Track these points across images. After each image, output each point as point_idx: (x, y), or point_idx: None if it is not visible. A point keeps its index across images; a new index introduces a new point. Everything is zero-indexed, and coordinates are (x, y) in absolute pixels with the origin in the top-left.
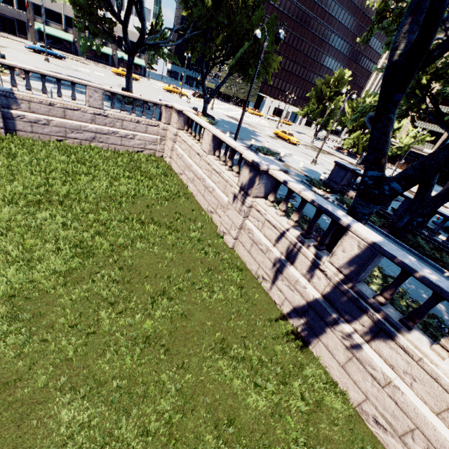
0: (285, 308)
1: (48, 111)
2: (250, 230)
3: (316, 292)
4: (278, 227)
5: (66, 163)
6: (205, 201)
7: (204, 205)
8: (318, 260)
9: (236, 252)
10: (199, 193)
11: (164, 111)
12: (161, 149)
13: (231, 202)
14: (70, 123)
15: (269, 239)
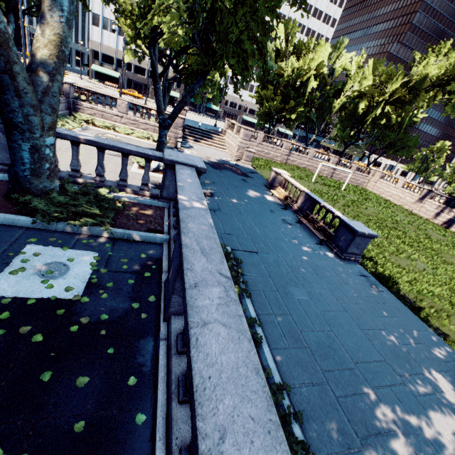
0: (440, 224)
1: (341, 171)
2: (425, 207)
3: (450, 217)
4: (437, 205)
5: (353, 187)
6: (399, 202)
7: (398, 204)
8: (451, 210)
9: (419, 214)
10: (395, 200)
11: (372, 172)
12: (366, 185)
13: (417, 200)
14: (345, 175)
15: (433, 208)
